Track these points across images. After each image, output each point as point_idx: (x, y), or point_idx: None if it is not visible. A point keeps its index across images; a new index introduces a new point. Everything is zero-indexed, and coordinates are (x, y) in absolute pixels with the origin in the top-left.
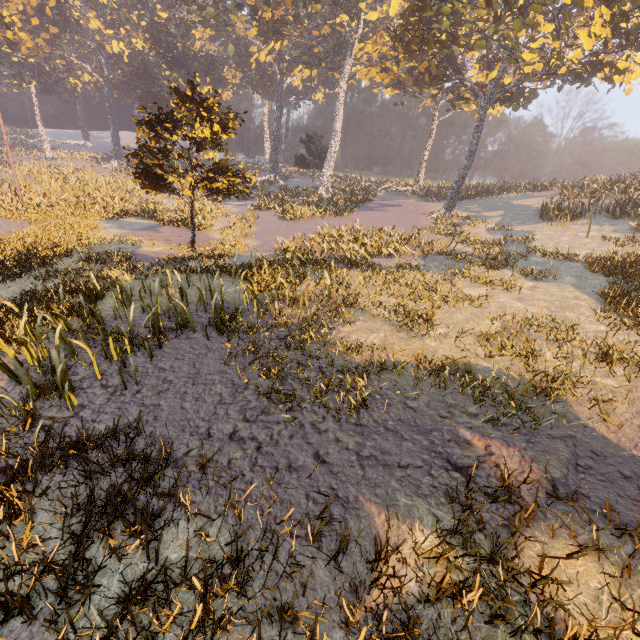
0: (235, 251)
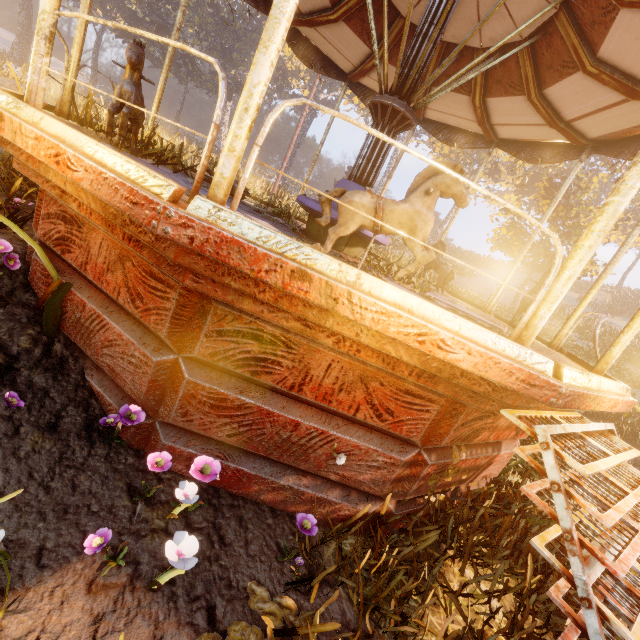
0: None
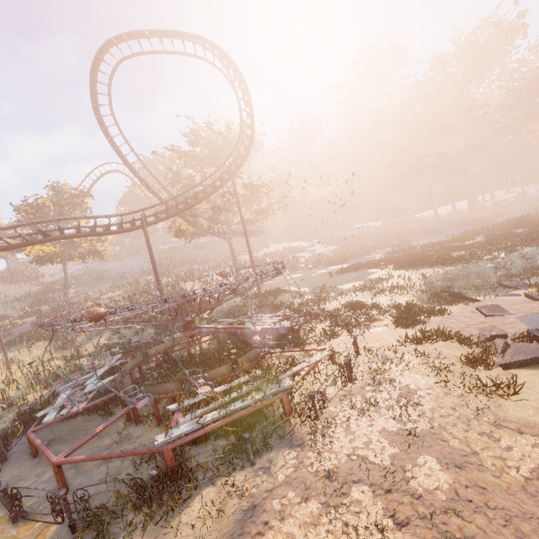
0: None
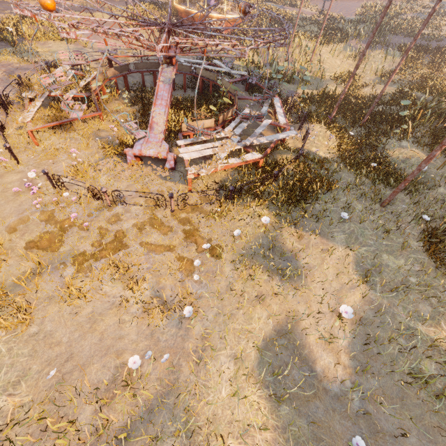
0: (335, 17)
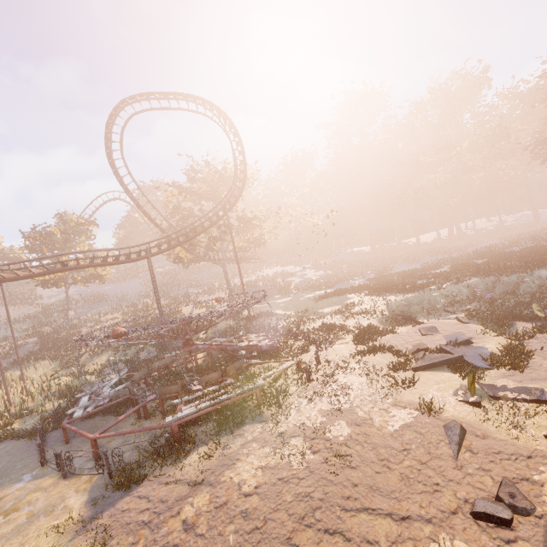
0: None
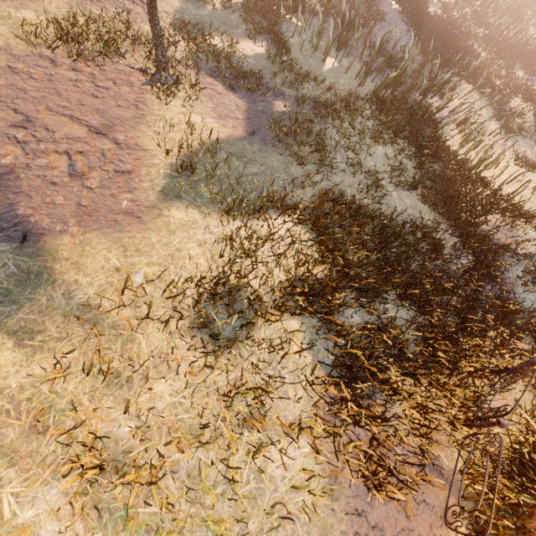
0: (140, 30)
